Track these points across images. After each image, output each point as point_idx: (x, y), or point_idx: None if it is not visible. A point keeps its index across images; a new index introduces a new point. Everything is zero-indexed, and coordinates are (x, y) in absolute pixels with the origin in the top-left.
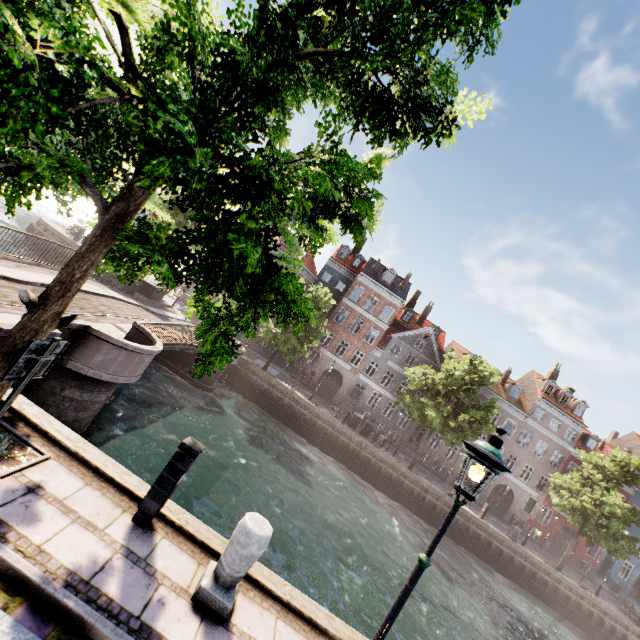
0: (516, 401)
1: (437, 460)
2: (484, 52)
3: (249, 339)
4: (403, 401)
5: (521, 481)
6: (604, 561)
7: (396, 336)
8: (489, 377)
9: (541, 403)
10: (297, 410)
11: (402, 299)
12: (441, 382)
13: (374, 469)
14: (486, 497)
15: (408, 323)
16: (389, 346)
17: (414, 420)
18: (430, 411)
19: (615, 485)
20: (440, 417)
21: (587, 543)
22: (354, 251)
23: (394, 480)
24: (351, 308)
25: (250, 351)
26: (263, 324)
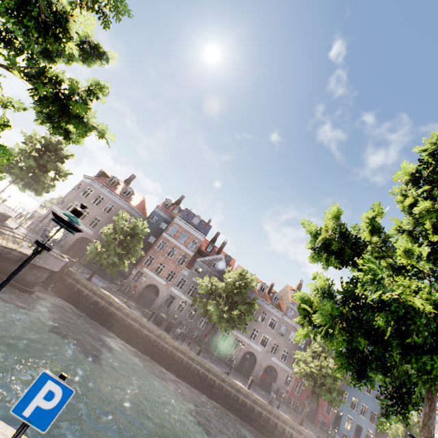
0: (277, 304)
1: (219, 347)
2: (121, 12)
3: (80, 256)
4: (196, 302)
5: (282, 362)
6: (336, 417)
7: (199, 260)
8: (251, 282)
9: (291, 305)
10: (111, 311)
11: (204, 235)
12: (223, 288)
13: (170, 356)
14: (259, 377)
15: (210, 253)
16: (194, 267)
17: (204, 317)
18: (210, 306)
19: (331, 355)
20: (217, 311)
21: (316, 399)
22: (175, 203)
23: (185, 364)
24: (169, 240)
25: (85, 269)
26: (90, 243)
